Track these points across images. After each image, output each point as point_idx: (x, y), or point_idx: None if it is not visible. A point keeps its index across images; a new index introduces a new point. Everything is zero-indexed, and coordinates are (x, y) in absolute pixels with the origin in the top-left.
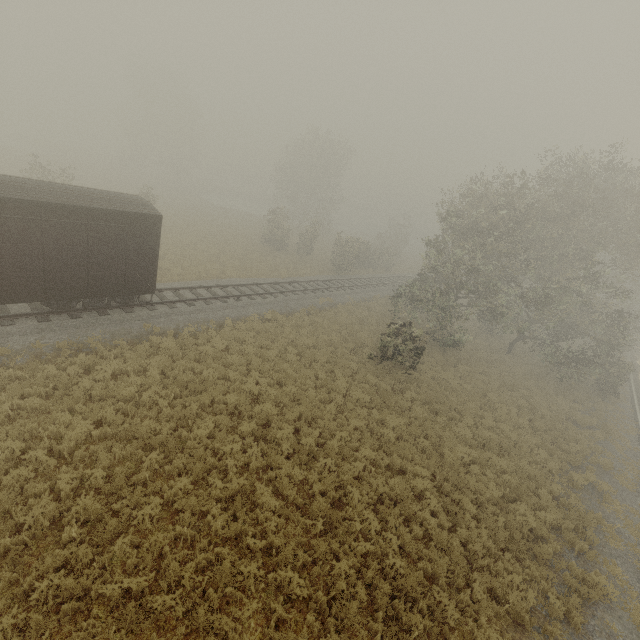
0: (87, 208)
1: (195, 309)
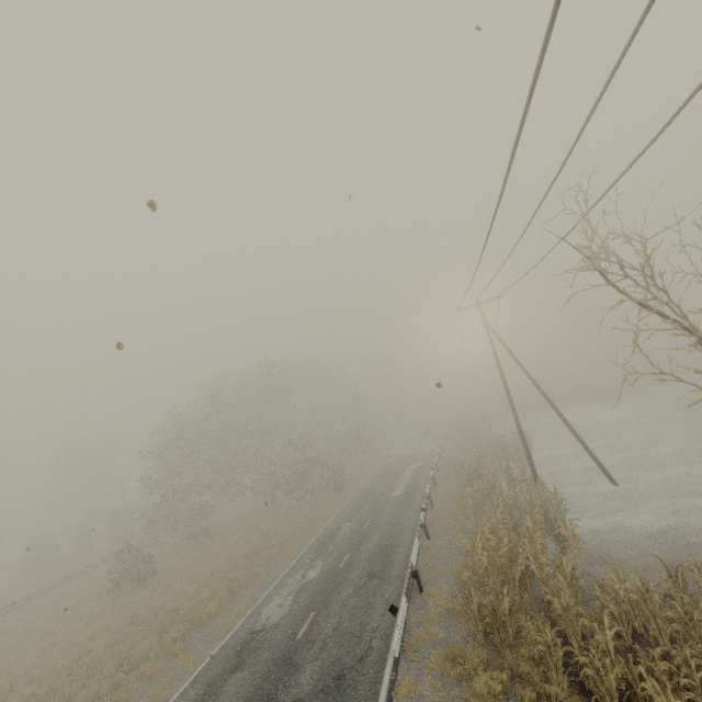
0: None
1: None
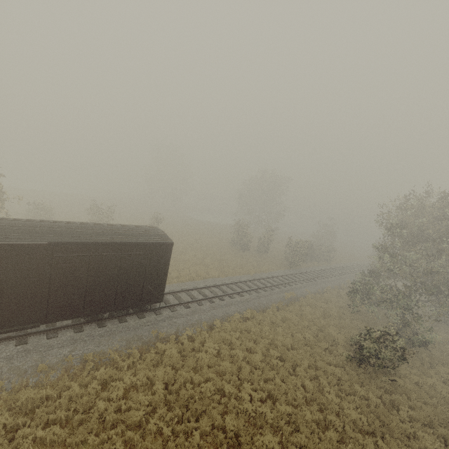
0: (122, 243)
1: (190, 311)
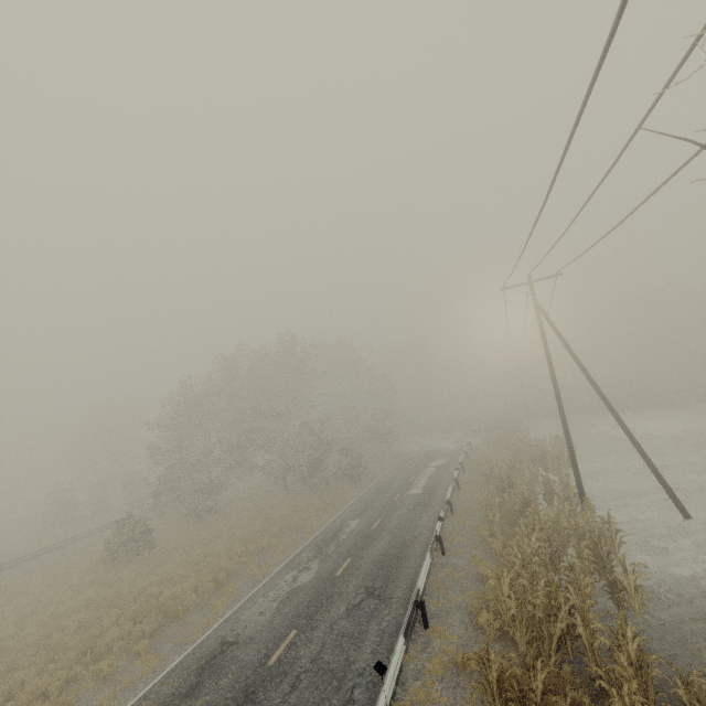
0: None
1: None
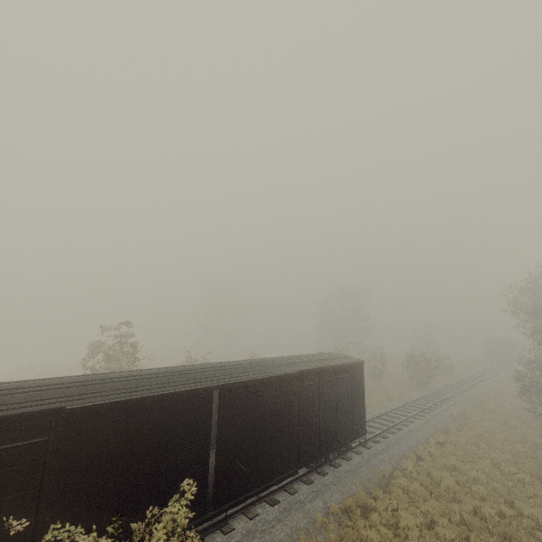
0: (335, 366)
1: (384, 445)
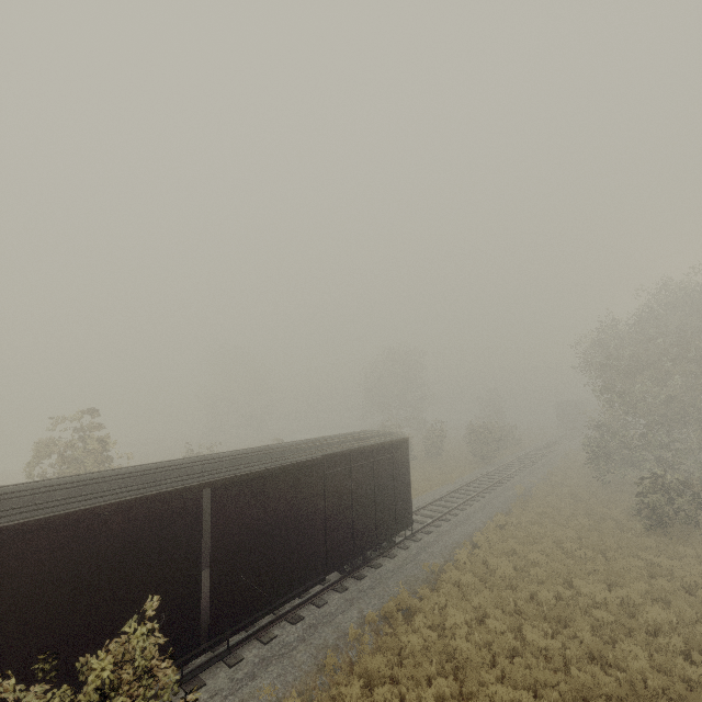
0: (372, 446)
1: (436, 535)
